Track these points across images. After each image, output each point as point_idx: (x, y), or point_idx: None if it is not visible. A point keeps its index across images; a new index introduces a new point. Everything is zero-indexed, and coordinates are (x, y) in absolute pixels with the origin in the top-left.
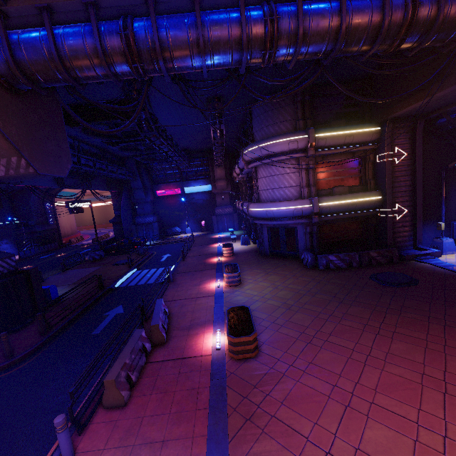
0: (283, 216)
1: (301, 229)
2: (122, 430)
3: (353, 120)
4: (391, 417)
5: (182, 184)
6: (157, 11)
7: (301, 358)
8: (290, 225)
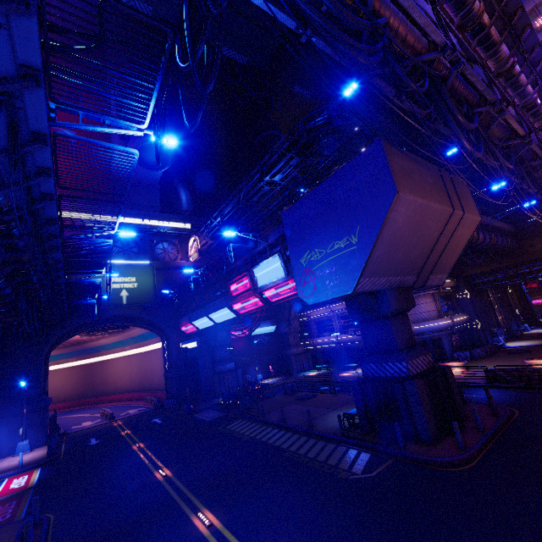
0: (439, 329)
1: (444, 338)
2: None
3: None
4: None
5: (252, 324)
6: None
7: None
8: (435, 337)
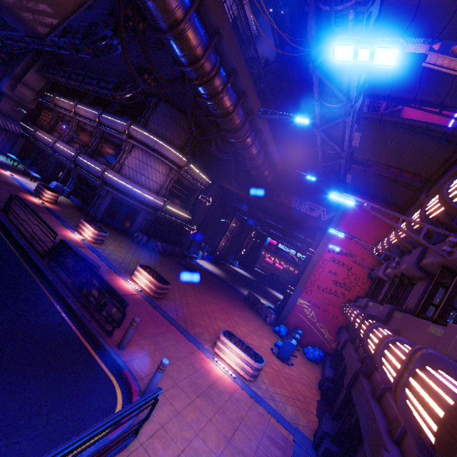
0: (142, 200)
1: (143, 214)
2: (135, 332)
3: (203, 167)
4: (220, 319)
5: None
6: (226, 69)
7: (183, 299)
8: (136, 207)
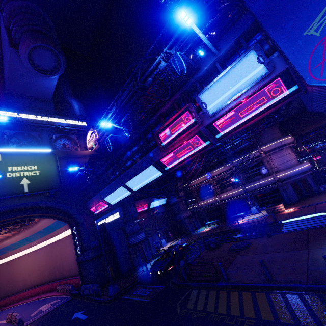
0: (306, 170)
1: (308, 178)
2: None
3: None
4: None
5: (149, 199)
6: None
7: None
8: (302, 178)
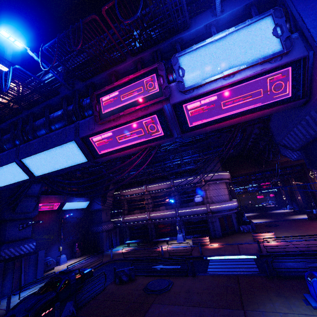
0: (234, 208)
1: (233, 215)
2: None
3: None
4: None
5: (66, 197)
6: None
7: None
8: (228, 214)
